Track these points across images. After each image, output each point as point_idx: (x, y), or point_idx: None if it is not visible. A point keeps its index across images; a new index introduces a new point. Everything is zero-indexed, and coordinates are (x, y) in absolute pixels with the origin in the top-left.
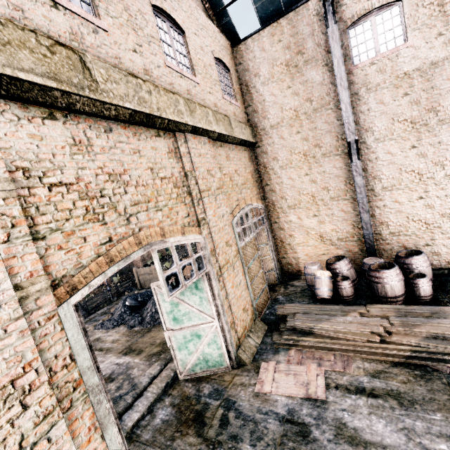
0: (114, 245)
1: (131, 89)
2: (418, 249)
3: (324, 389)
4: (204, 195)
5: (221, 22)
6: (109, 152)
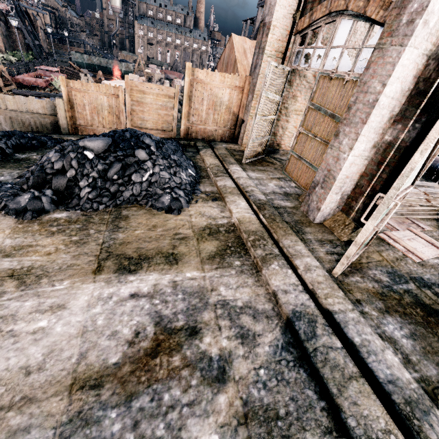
0: None
1: None
2: None
3: None
4: None
5: None
6: None
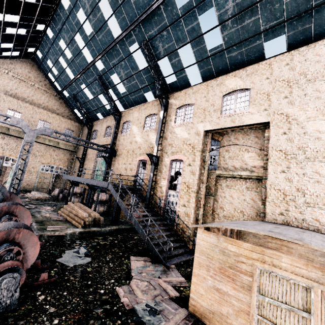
0: None
1: (18, 133)
2: None
3: None
4: (31, 154)
5: (80, 120)
6: (7, 140)
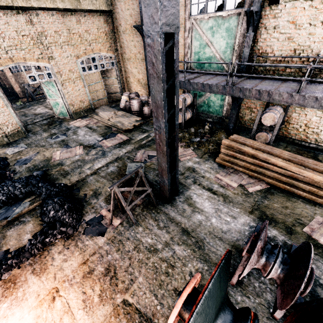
0: (2, 60)
1: None
2: None
3: (83, 126)
4: (51, 45)
5: None
6: None
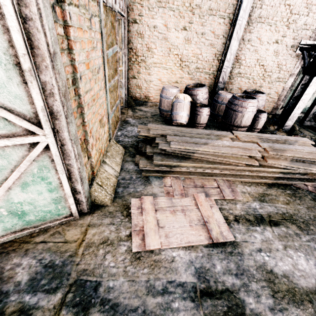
0: None
1: None
2: (259, 90)
3: (227, 225)
4: None
5: None
6: None
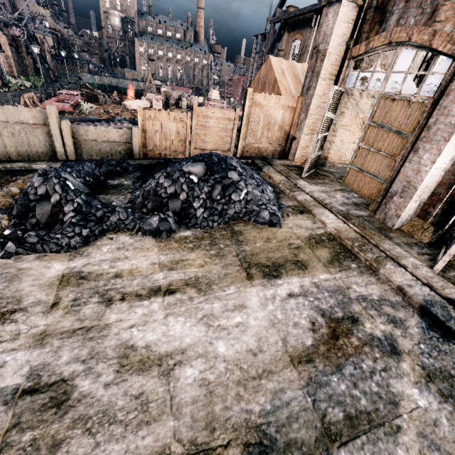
0: None
1: None
2: None
3: None
4: None
5: None
6: None
